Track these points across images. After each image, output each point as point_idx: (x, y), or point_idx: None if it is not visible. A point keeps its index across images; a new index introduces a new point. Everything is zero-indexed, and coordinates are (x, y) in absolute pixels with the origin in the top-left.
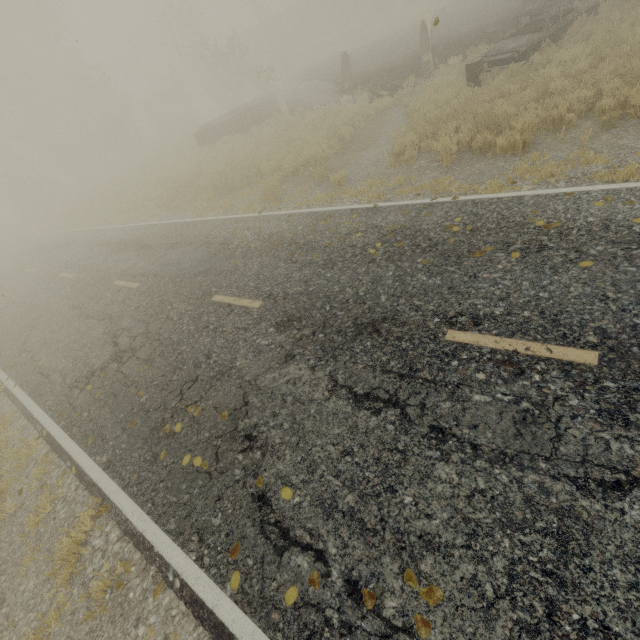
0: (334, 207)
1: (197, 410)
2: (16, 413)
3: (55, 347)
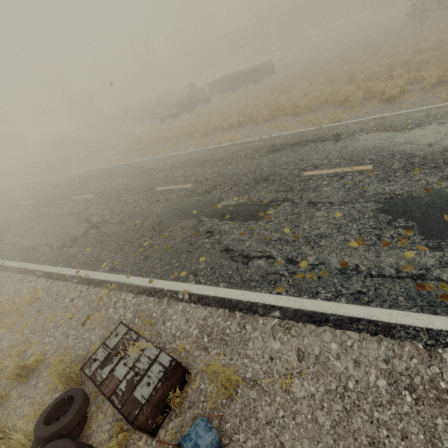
0: (82, 170)
1: None
2: None
3: None
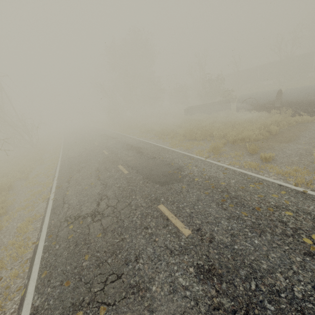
0: (262, 176)
1: None
2: (41, 216)
3: (77, 187)
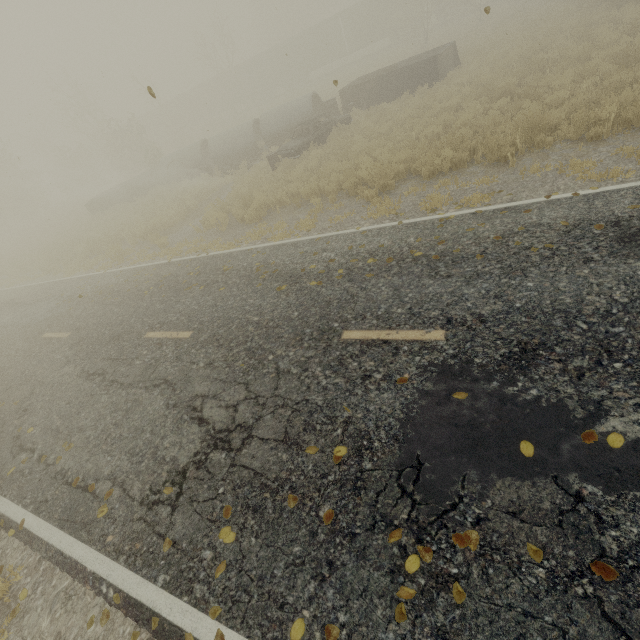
0: (149, 263)
1: (2, 404)
2: None
3: None
